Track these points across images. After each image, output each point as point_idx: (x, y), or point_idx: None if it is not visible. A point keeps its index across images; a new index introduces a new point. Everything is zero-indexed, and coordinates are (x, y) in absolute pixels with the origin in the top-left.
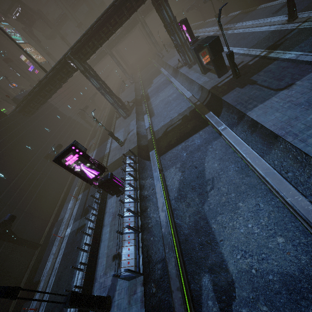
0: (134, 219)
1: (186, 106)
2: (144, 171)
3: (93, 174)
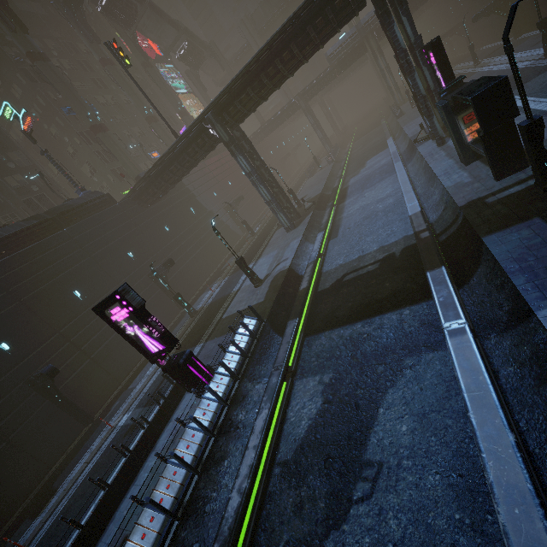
0: (184, 476)
1: (403, 233)
2: (262, 361)
3: (155, 346)
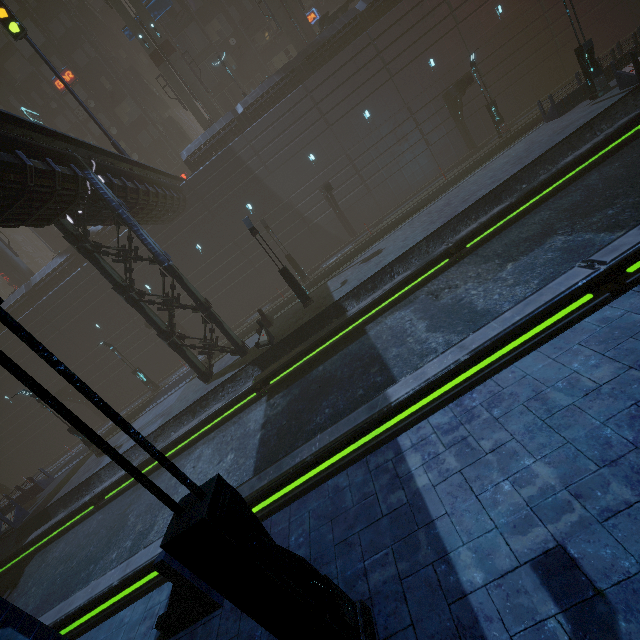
0: None
1: None
2: None
3: None
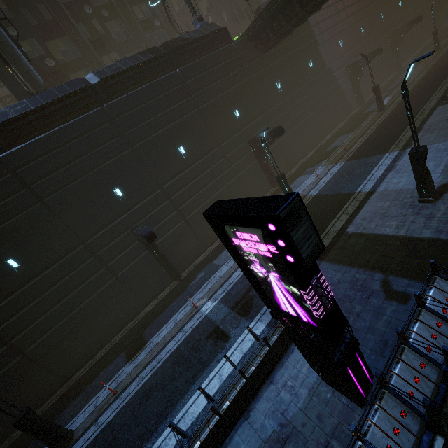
0: None
1: None
2: None
3: (293, 309)
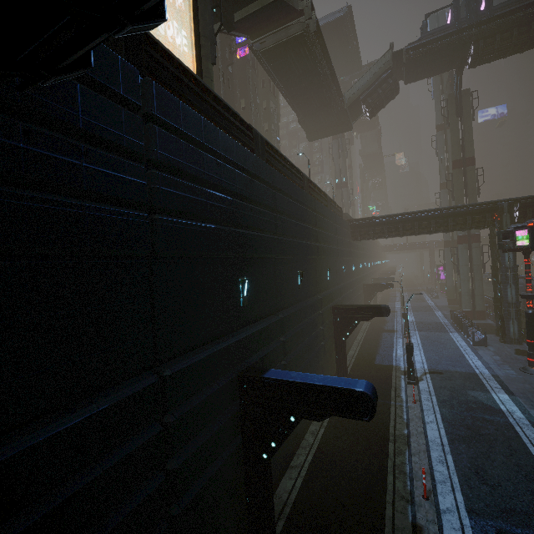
0: None
1: None
2: None
3: (442, 278)
